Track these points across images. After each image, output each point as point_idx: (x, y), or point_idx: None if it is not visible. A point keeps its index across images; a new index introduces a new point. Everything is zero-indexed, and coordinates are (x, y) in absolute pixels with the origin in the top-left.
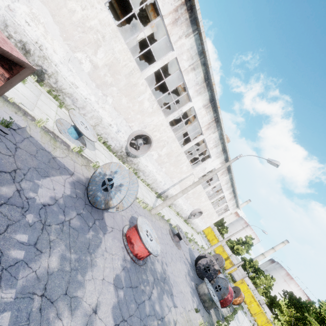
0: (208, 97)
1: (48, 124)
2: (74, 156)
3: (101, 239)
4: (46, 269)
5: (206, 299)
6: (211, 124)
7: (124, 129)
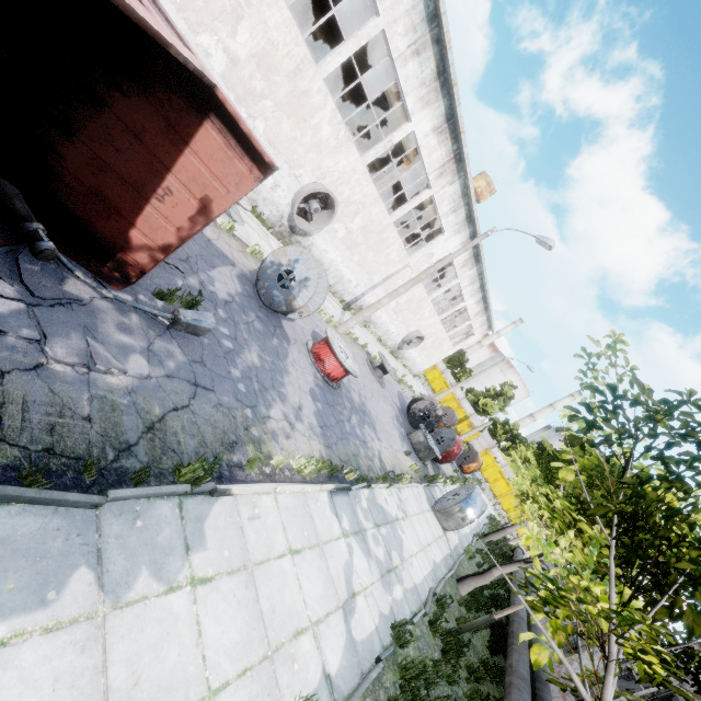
0: (442, 110)
1: None
2: (225, 236)
3: (287, 350)
4: (252, 363)
5: (421, 447)
6: (446, 165)
7: (286, 181)
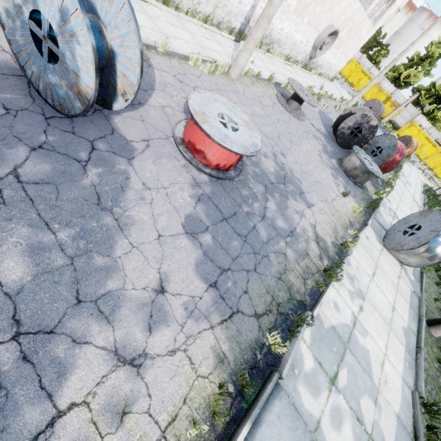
0: None
1: None
2: None
3: (126, 173)
4: None
5: (358, 174)
6: None
7: None
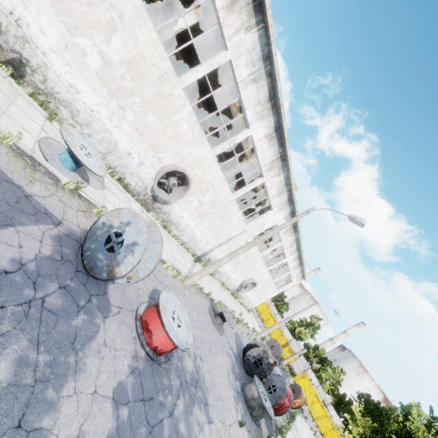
0: (272, 123)
1: (25, 143)
2: (65, 195)
3: (99, 326)
4: None
5: (255, 405)
6: (274, 162)
7: (150, 161)
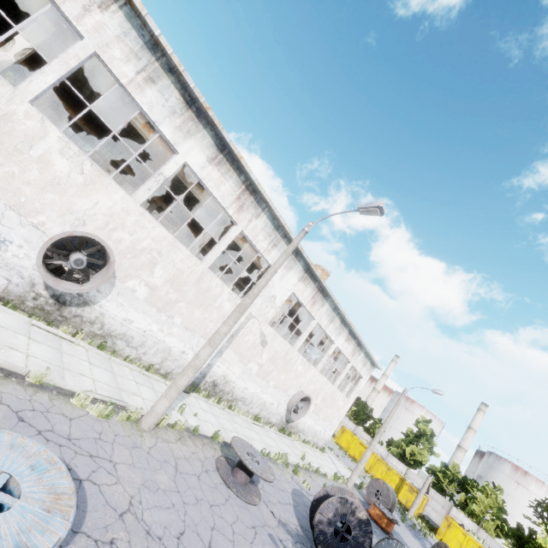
0: (210, 140)
1: None
2: None
3: None
4: None
5: None
6: (242, 198)
7: (20, 234)
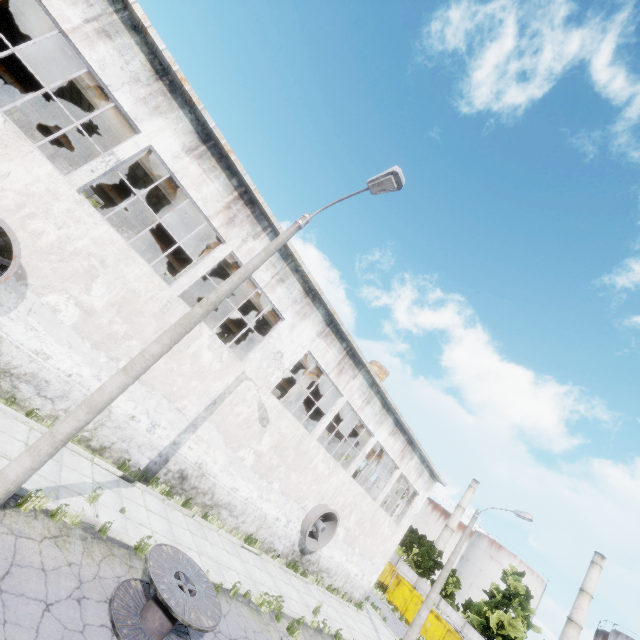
0: (188, 125)
1: None
2: None
3: None
4: None
5: None
6: (234, 208)
7: None
